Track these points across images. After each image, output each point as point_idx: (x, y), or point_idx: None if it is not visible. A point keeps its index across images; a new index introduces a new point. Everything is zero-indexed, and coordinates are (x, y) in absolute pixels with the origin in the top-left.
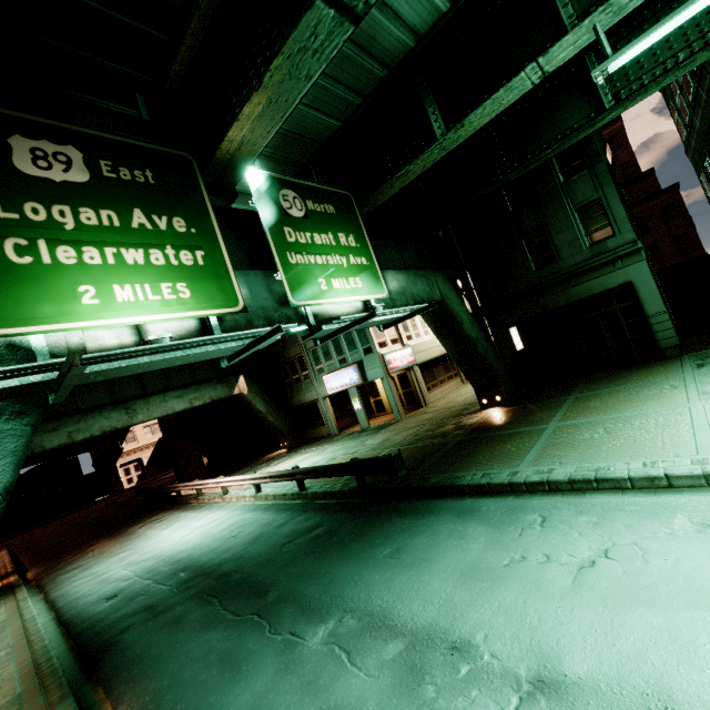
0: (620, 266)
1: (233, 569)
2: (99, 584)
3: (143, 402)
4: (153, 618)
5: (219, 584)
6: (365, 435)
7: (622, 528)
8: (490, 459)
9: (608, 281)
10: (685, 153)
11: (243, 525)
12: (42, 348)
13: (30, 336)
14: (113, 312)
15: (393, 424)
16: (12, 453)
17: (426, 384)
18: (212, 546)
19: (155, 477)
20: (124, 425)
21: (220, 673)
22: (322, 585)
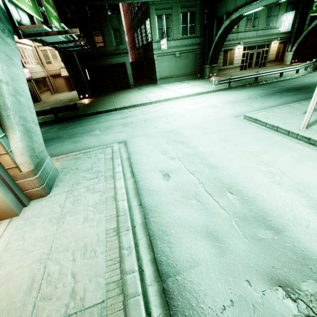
0: (123, 56)
1: None
2: None
3: None
4: None
5: None
6: None
7: (143, 109)
8: (104, 106)
9: (119, 60)
10: (131, 22)
11: None
12: (10, 9)
13: (5, 0)
14: (22, 2)
15: None
16: (18, 55)
17: (38, 91)
18: None
19: None
20: None
21: (76, 143)
22: (82, 130)
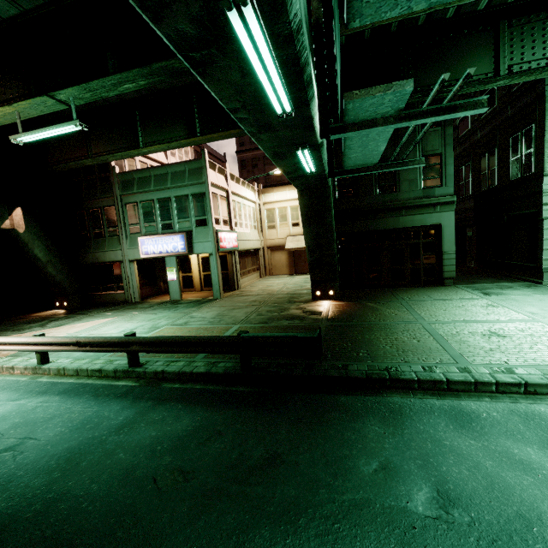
0: (438, 211)
1: None
2: None
3: None
4: None
5: None
6: (184, 307)
7: None
8: (404, 350)
9: (427, 219)
10: None
11: (26, 422)
12: None
13: None
14: None
15: (213, 300)
16: None
17: (239, 270)
18: None
19: None
20: None
21: None
22: None
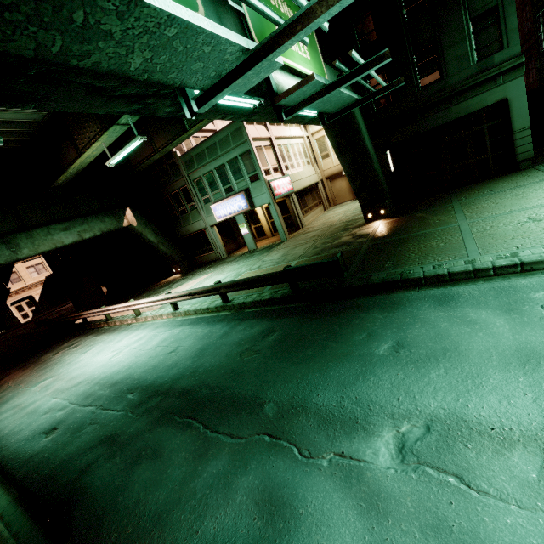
0: (501, 83)
1: (194, 385)
2: (27, 417)
3: (25, 235)
4: (119, 452)
5: (186, 402)
6: (258, 254)
7: None
8: (426, 254)
9: (487, 98)
10: None
11: (176, 340)
12: None
13: None
14: None
15: (280, 243)
16: None
17: (301, 210)
18: (151, 363)
19: (51, 310)
20: (8, 260)
21: (268, 524)
22: (330, 390)
